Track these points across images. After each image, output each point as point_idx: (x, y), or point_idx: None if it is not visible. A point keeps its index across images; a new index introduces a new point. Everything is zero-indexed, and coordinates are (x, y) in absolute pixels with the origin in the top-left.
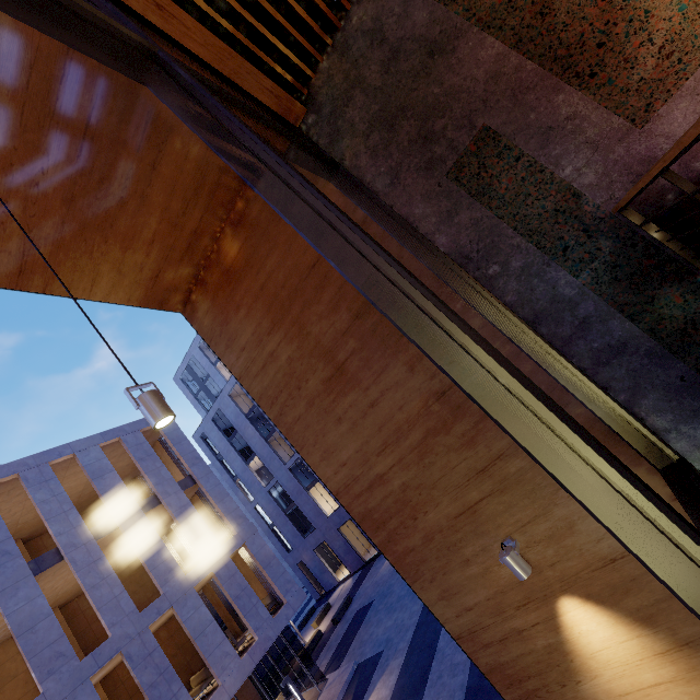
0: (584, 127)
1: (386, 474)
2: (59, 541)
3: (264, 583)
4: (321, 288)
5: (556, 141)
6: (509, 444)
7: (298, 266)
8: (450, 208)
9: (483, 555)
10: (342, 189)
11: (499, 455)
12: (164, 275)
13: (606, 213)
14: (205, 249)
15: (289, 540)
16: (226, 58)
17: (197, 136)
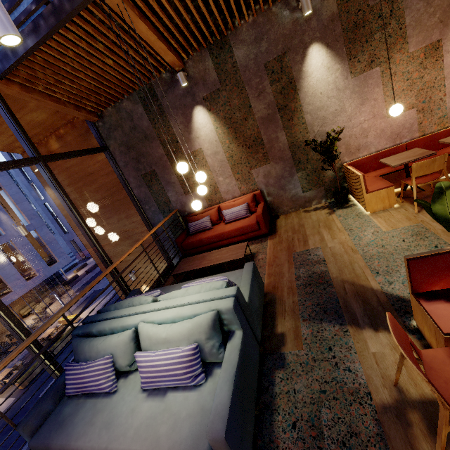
0: (176, 187)
1: (104, 245)
2: None
3: (46, 250)
4: (92, 182)
5: (169, 186)
6: (140, 250)
7: (85, 170)
8: (140, 185)
9: (127, 272)
10: (107, 158)
11: (137, 251)
12: (15, 143)
13: (174, 209)
14: (39, 138)
15: (67, 228)
16: (64, 108)
17: (44, 113)
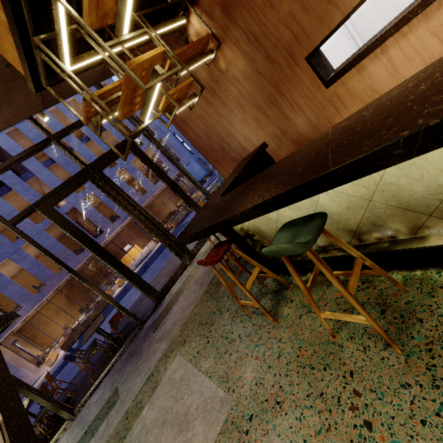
0: None
1: None
2: (86, 133)
3: (174, 155)
4: None
5: None
6: None
7: None
8: None
9: None
10: None
11: None
12: None
13: None
14: None
15: (192, 149)
16: None
17: None
